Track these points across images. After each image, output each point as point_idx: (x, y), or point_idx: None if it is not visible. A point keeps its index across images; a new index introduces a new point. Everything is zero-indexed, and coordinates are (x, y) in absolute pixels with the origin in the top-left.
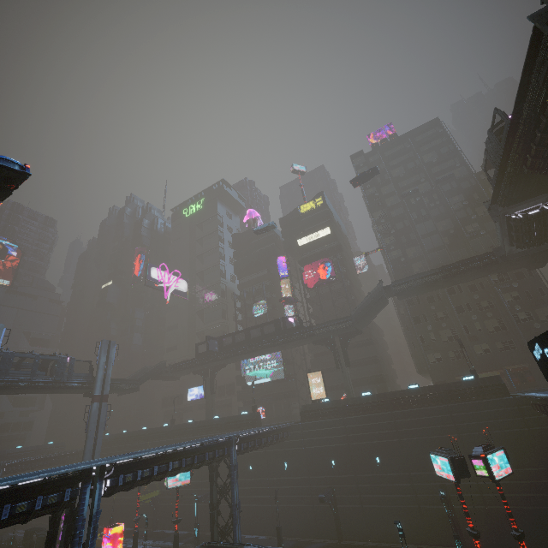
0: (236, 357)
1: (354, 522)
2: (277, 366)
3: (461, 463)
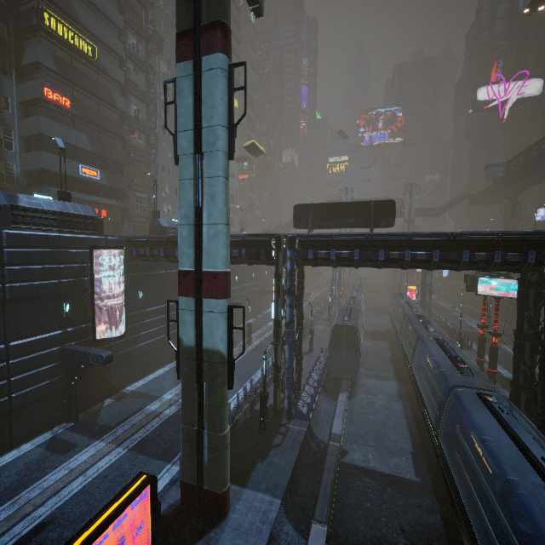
0: (523, 181)
1: None
2: None
3: (474, 281)
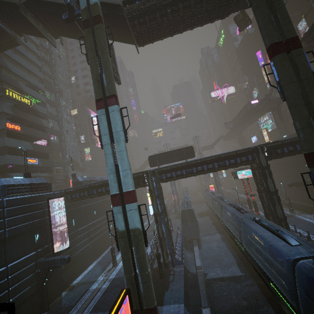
0: (241, 127)
1: (282, 192)
2: (272, 122)
3: (236, 173)
